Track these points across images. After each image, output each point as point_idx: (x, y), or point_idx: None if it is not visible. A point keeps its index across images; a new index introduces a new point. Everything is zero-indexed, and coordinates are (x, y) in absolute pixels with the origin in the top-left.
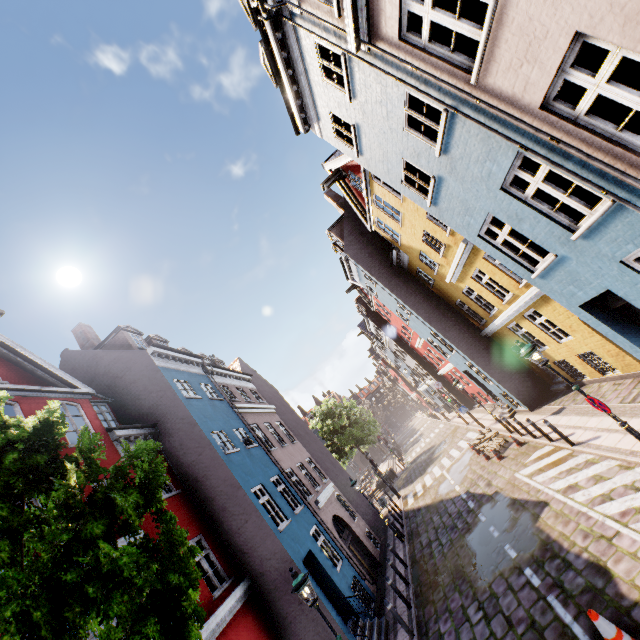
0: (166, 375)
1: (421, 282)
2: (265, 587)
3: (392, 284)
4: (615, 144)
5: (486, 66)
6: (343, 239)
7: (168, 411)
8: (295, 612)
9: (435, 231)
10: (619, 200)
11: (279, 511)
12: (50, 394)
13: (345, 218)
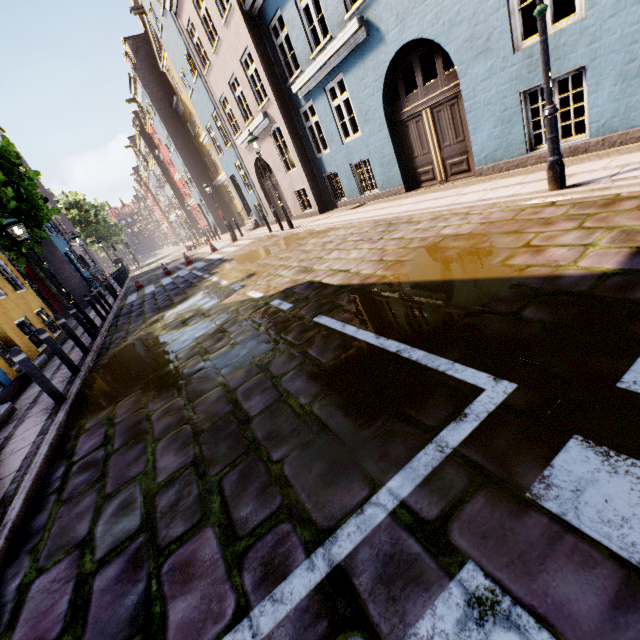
0: None
1: (188, 132)
2: (36, 257)
3: (167, 121)
4: (231, 128)
5: (209, 75)
6: (137, 58)
7: None
8: (56, 271)
9: None
10: (232, 144)
11: (47, 229)
12: None
13: (144, 39)
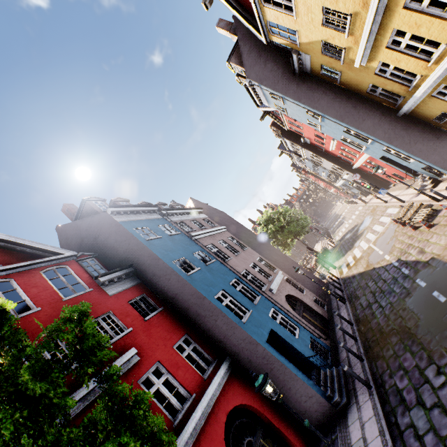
0: (127, 227)
1: (327, 81)
2: (242, 362)
3: (298, 94)
4: None
5: None
6: (243, 65)
7: (137, 253)
8: (269, 376)
9: (336, 0)
10: None
11: (241, 306)
12: (39, 265)
13: (240, 42)
